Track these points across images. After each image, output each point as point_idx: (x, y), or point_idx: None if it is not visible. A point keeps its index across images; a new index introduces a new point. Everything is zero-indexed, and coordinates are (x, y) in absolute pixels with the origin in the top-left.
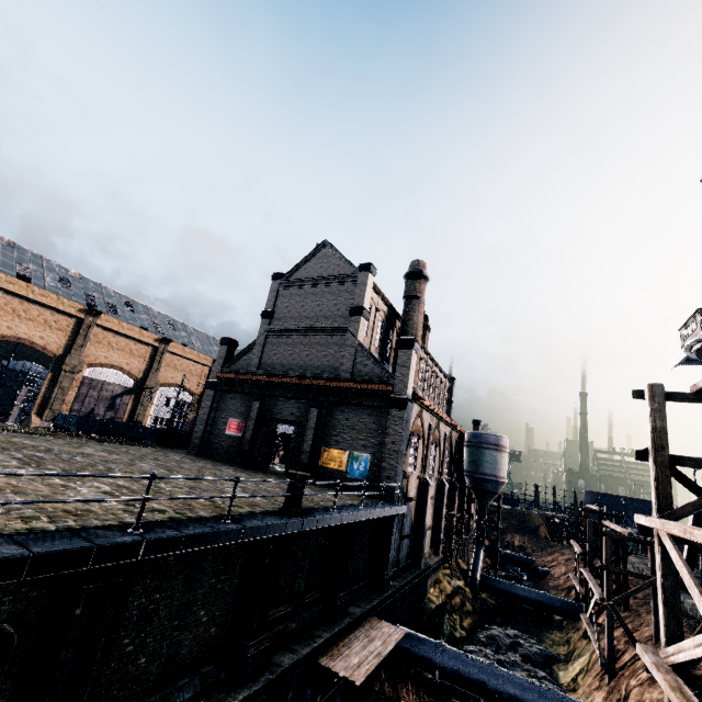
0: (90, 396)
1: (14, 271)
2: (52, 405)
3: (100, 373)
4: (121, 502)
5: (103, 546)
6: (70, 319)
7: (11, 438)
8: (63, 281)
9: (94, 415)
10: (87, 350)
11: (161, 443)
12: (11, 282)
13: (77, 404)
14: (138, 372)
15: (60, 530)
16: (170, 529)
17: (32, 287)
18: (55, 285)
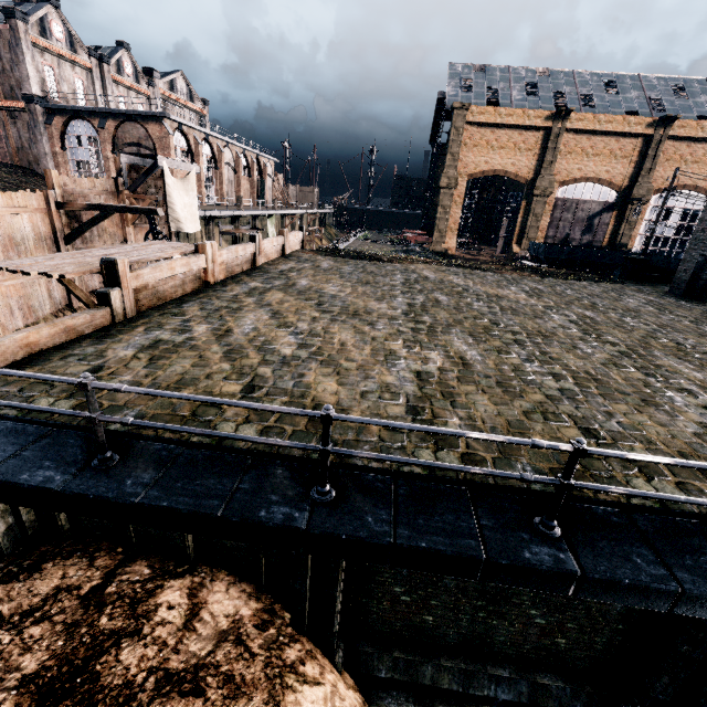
0: (563, 220)
1: (484, 99)
2: (527, 234)
3: (573, 191)
4: (409, 401)
5: (229, 519)
6: (537, 134)
7: (449, 276)
8: (532, 89)
9: (569, 240)
10: (557, 166)
11: (629, 277)
12: (481, 113)
13: (551, 230)
14: (621, 180)
15: (247, 451)
16: (386, 509)
17: (498, 110)
18: (521, 98)
